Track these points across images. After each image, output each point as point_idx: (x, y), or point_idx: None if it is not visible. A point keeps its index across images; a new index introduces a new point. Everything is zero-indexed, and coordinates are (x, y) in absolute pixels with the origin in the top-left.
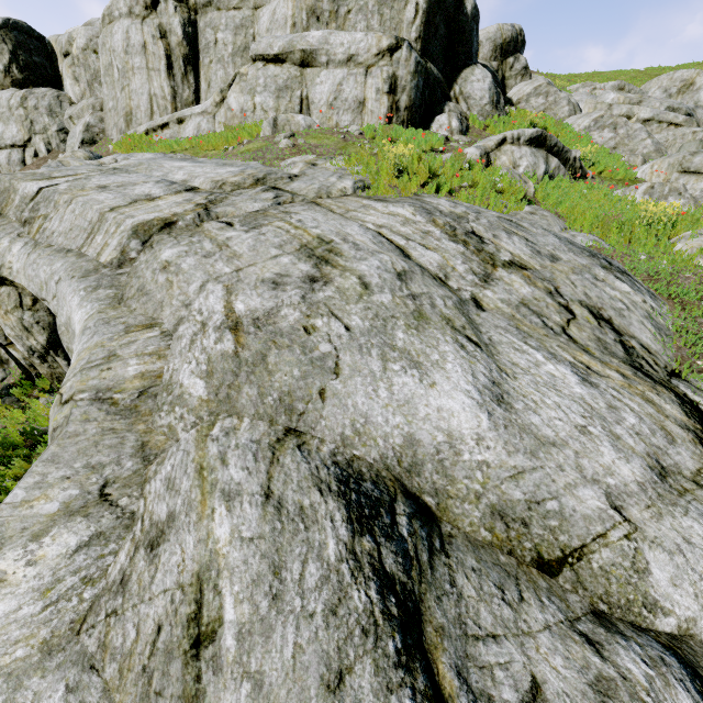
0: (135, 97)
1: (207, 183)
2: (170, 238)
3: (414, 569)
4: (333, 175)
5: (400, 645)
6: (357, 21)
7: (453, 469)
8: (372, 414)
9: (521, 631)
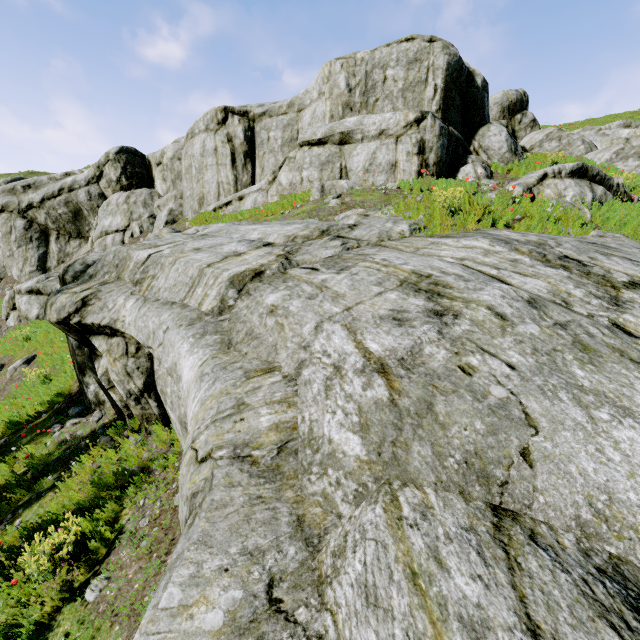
0: (207, 185)
1: (280, 239)
2: (266, 285)
3: None
4: (387, 221)
5: None
6: (384, 105)
7: None
8: (617, 488)
9: None
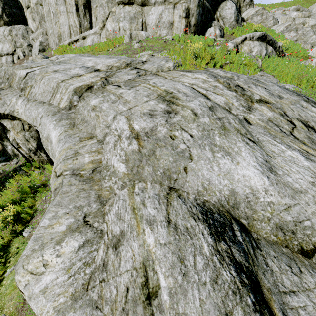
0: (62, 27)
1: (104, 67)
2: (92, 94)
3: (250, 259)
4: (163, 60)
5: (254, 300)
6: None
7: (255, 206)
8: (212, 179)
9: (305, 288)
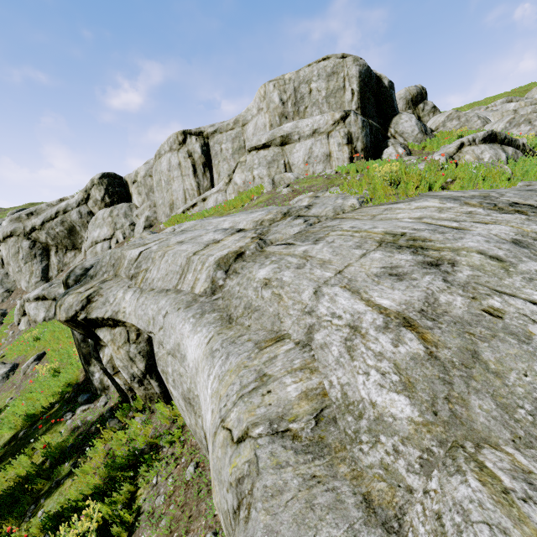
0: (175, 193)
1: (249, 224)
2: (250, 263)
3: None
4: (337, 198)
5: None
6: (313, 111)
7: None
8: None
9: None
